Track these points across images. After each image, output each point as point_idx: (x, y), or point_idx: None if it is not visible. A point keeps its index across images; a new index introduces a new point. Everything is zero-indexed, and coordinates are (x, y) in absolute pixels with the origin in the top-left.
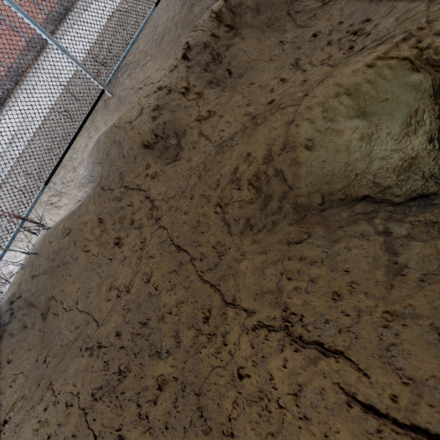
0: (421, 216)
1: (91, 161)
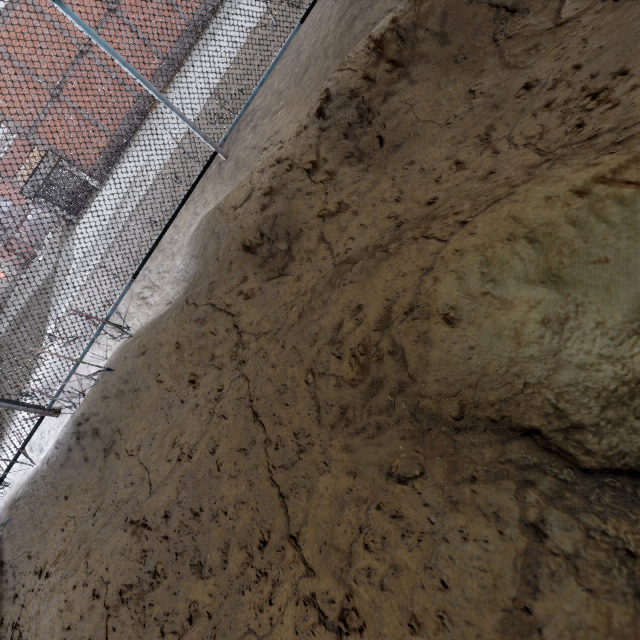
0: (611, 524)
1: (189, 252)
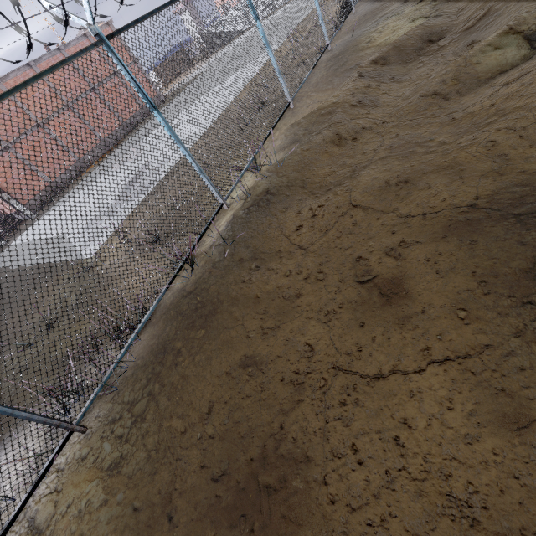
0: None
1: (292, 134)
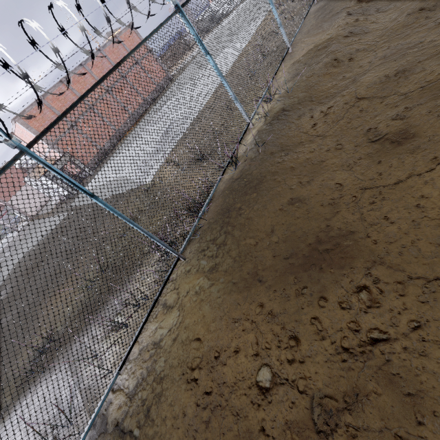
0: None
1: (294, 70)
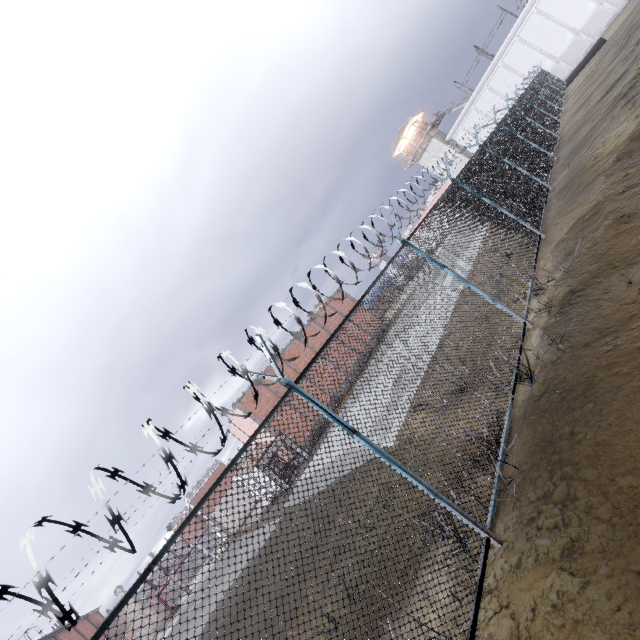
0: None
1: (561, 251)
